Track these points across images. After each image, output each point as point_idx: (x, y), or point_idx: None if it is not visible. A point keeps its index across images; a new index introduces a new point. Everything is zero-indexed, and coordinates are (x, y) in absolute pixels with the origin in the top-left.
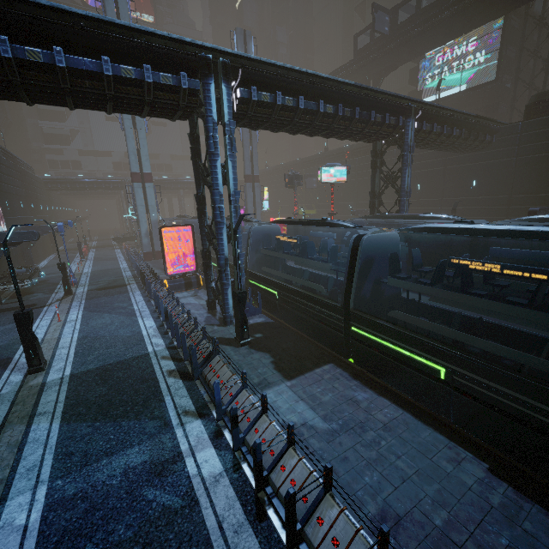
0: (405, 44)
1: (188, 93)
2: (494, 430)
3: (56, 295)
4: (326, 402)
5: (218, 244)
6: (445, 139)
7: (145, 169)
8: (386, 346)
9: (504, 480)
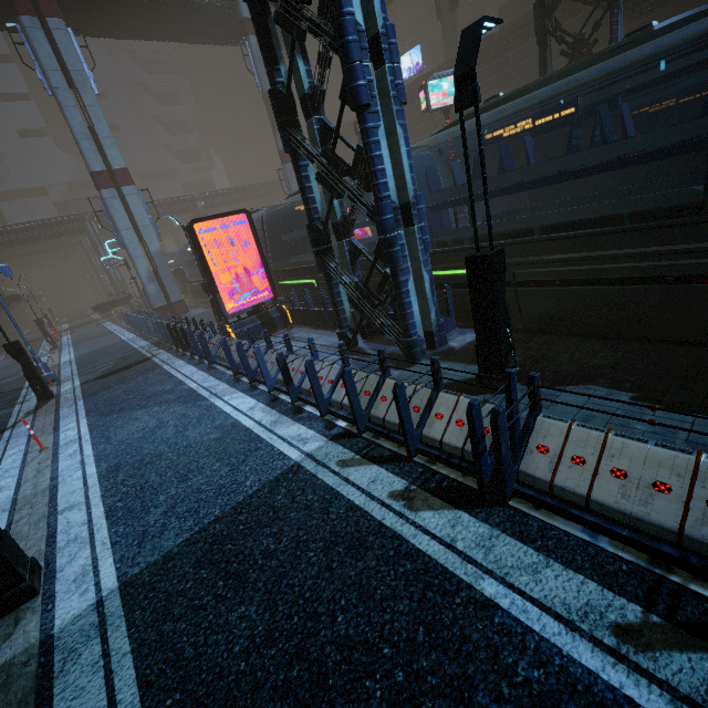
0: None
1: None
2: None
3: (21, 407)
4: None
5: (373, 172)
6: None
7: (114, 163)
8: None
9: None
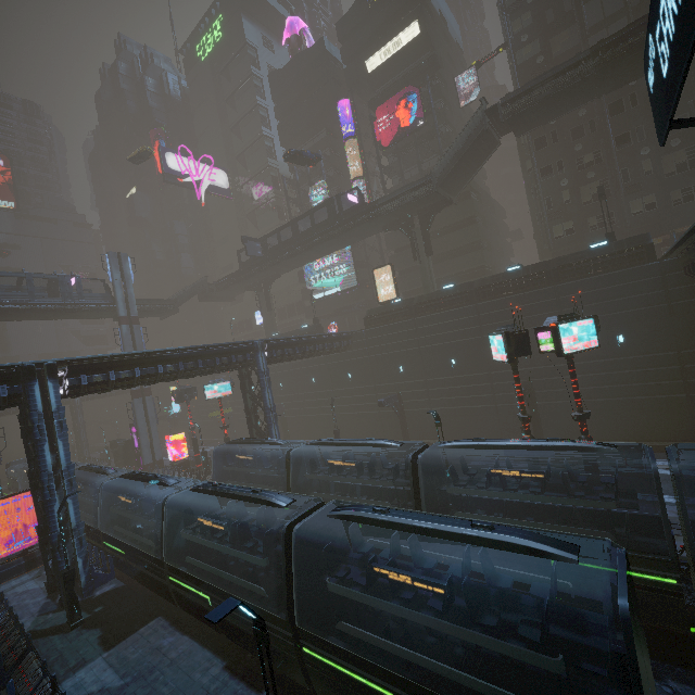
0: (277, 263)
1: (10, 397)
2: (235, 633)
3: None
4: (133, 660)
5: (49, 522)
6: (302, 355)
7: None
8: (187, 588)
9: (230, 670)
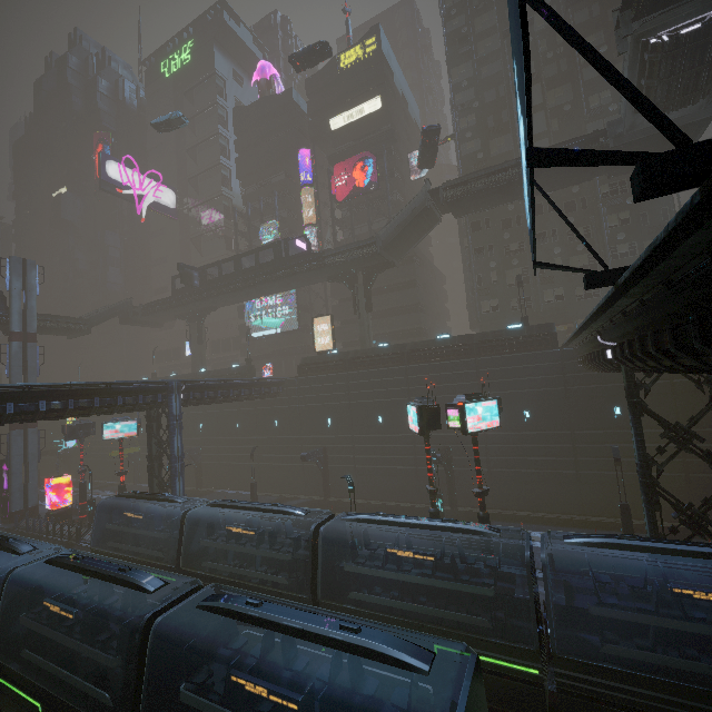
0: (215, 296)
1: None
2: None
3: None
4: None
5: None
6: (225, 399)
7: None
8: (15, 691)
9: None
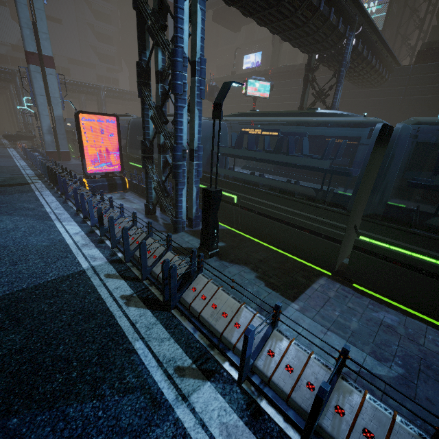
0: None
1: None
2: None
3: None
4: (359, 331)
5: (175, 128)
6: (365, 66)
7: (44, 50)
8: (419, 259)
9: None
